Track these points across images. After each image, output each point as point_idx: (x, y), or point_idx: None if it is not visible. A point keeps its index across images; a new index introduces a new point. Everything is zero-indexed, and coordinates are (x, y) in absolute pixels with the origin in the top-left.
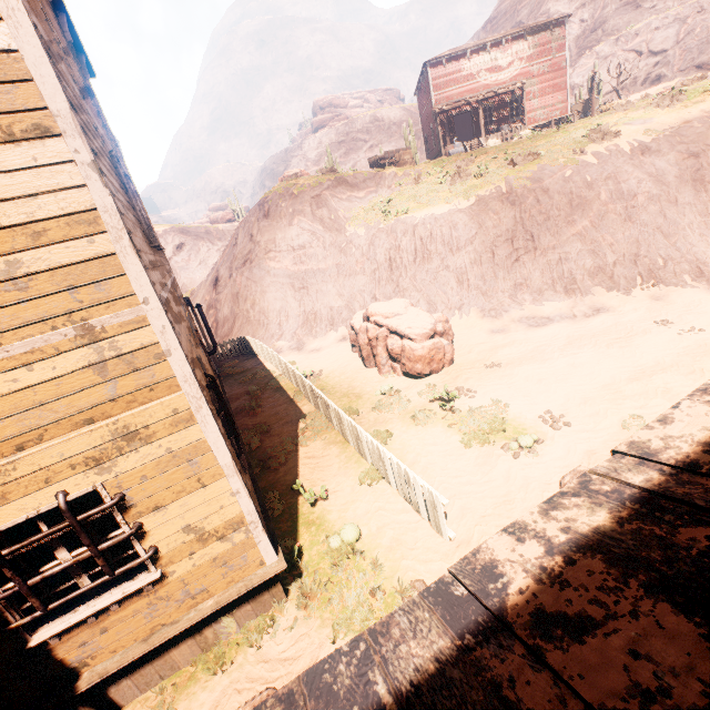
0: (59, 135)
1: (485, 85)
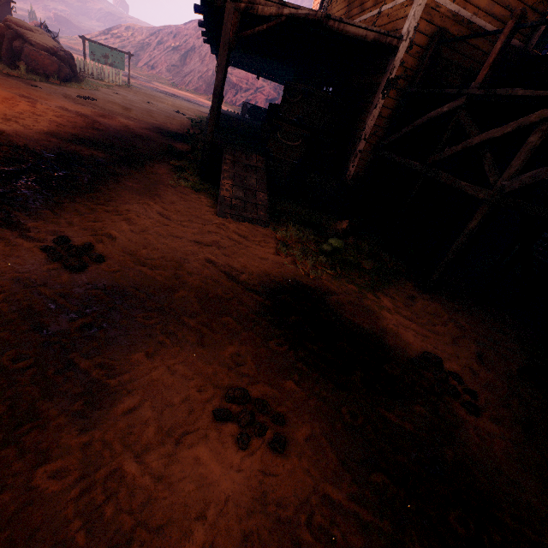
0: None
1: None
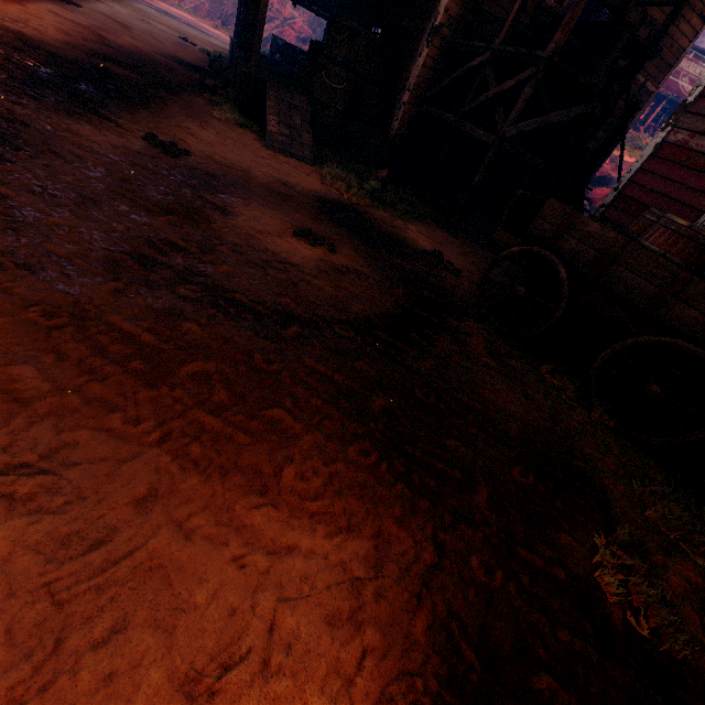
0: (704, 23)
1: (678, 90)
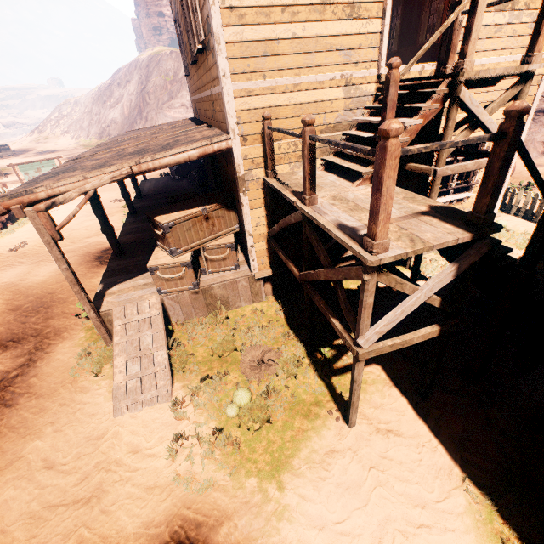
0: None
1: None
